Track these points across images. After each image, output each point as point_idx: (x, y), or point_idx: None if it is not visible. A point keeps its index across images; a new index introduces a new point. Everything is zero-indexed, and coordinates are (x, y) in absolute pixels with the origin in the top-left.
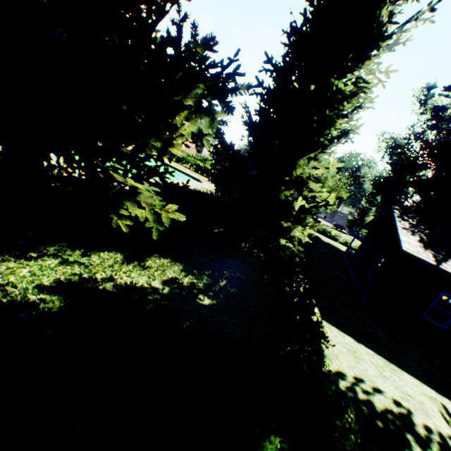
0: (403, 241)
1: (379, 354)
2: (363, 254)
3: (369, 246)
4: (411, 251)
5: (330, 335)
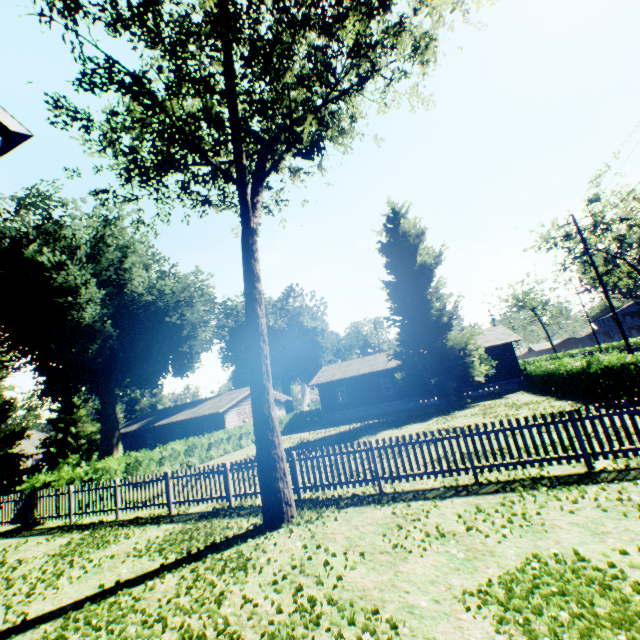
0: None
1: None
2: None
3: None
4: None
5: None
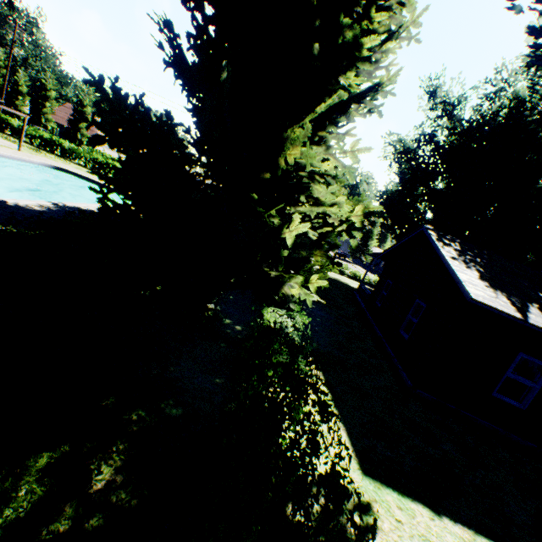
0: (464, 281)
1: (478, 527)
2: (387, 296)
3: (394, 283)
4: (484, 298)
5: (391, 535)
